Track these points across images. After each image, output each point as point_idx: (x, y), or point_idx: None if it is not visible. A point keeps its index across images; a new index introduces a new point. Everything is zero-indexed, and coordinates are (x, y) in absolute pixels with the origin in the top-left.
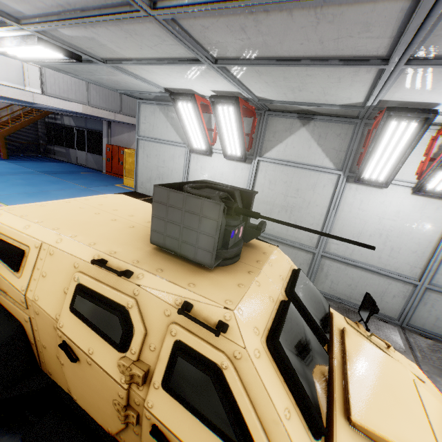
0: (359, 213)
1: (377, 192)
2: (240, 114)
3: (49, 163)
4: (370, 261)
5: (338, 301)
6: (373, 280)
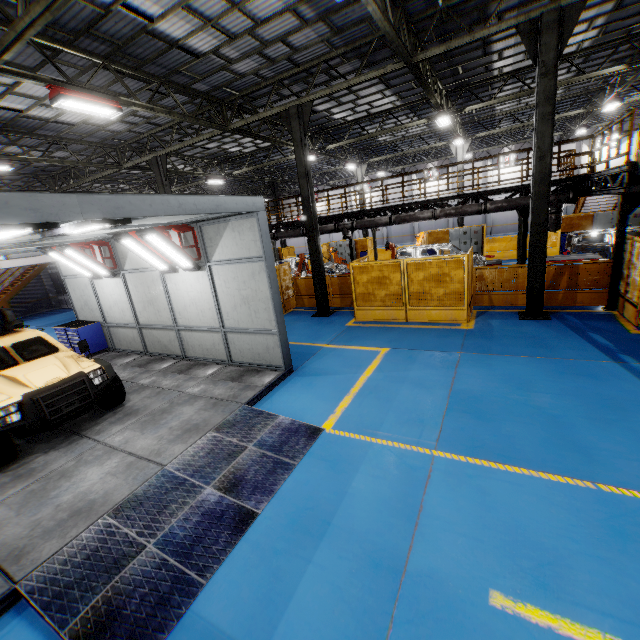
0: (178, 293)
1: (178, 275)
2: (79, 252)
3: (58, 315)
4: (198, 324)
5: (199, 360)
6: (206, 336)
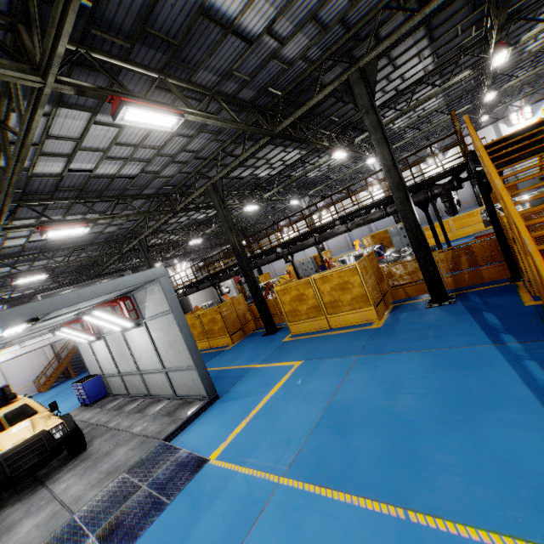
0: (135, 345)
1: (131, 332)
2: (70, 328)
3: None
4: (151, 367)
5: (158, 397)
6: (157, 377)
